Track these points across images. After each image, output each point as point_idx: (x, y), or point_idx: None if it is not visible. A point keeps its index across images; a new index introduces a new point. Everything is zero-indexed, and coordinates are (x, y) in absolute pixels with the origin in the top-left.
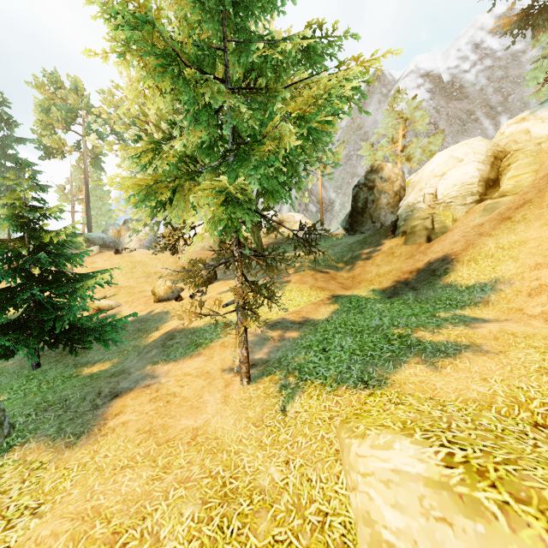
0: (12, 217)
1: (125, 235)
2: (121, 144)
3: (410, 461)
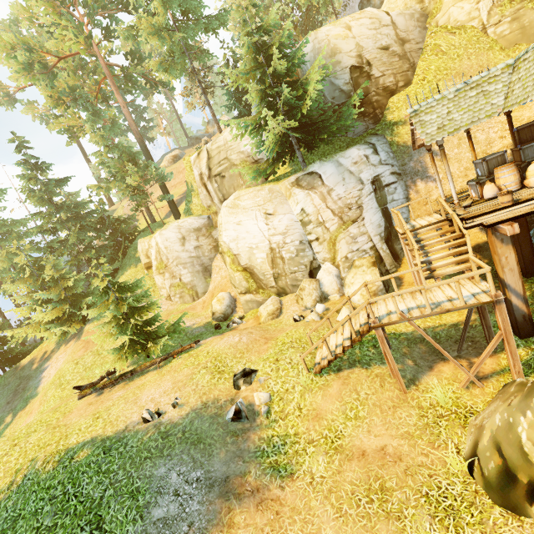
0: (228, 66)
1: (212, 131)
2: (237, 29)
3: (386, 0)
